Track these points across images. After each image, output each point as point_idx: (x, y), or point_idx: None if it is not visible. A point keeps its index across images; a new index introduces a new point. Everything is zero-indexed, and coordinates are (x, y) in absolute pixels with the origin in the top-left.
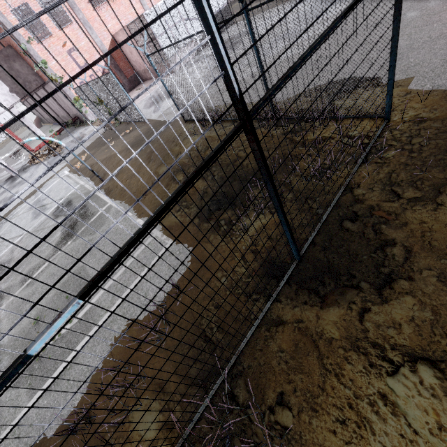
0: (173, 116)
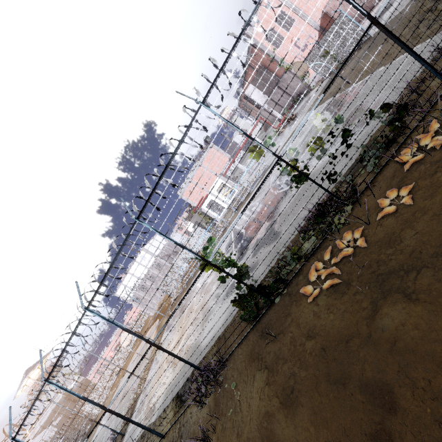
0: (400, 9)
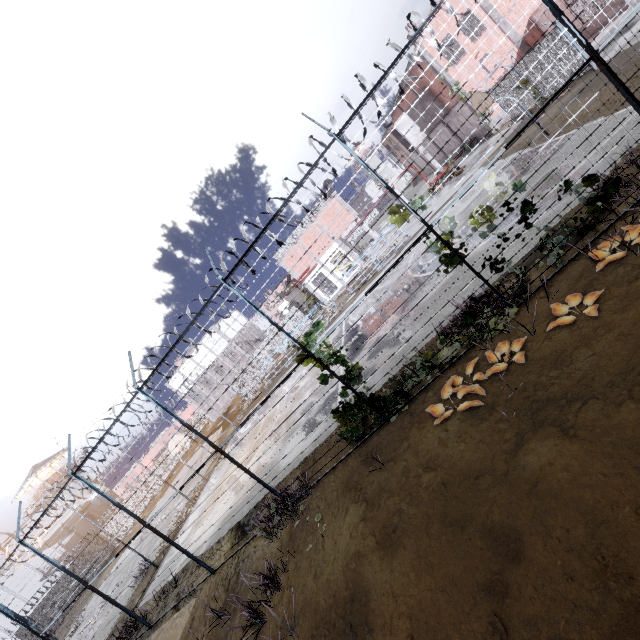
0: None
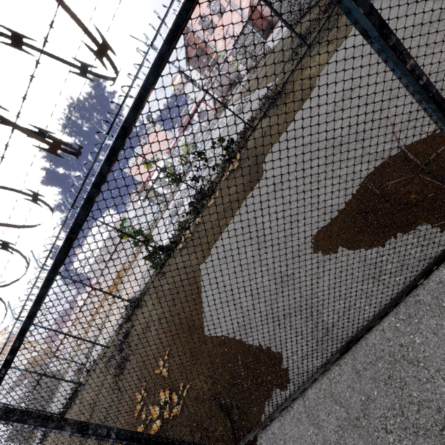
0: (286, 33)
